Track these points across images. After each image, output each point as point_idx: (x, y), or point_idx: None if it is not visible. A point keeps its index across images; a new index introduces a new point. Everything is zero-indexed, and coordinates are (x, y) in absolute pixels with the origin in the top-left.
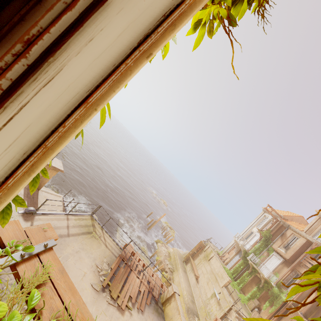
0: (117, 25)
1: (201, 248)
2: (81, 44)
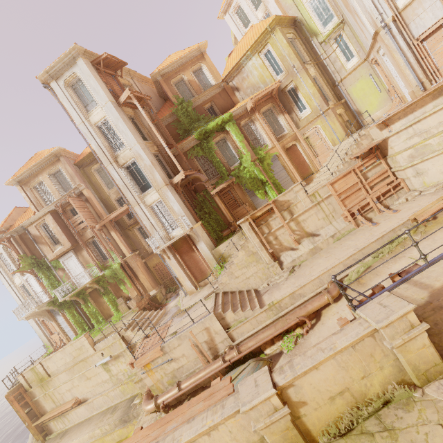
0: None
1: (22, 394)
2: None
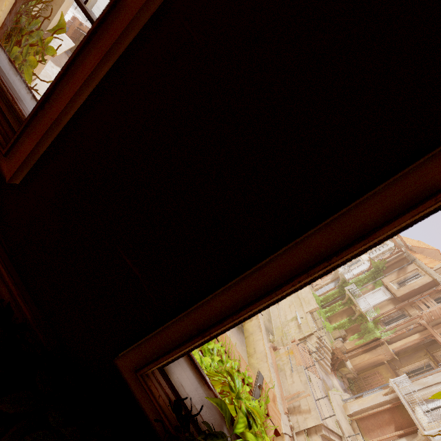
0: None
1: None
2: None
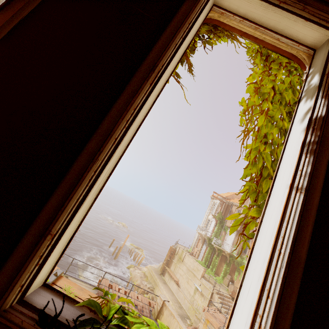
0: (153, 95)
1: (173, 253)
2: (144, 105)
